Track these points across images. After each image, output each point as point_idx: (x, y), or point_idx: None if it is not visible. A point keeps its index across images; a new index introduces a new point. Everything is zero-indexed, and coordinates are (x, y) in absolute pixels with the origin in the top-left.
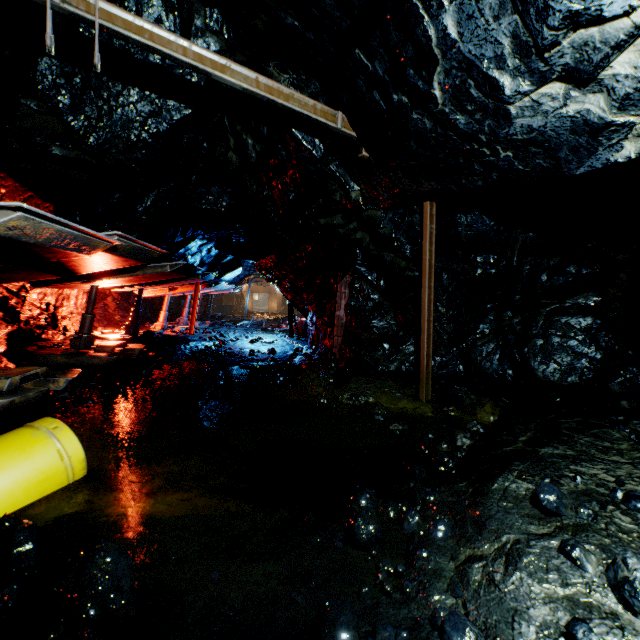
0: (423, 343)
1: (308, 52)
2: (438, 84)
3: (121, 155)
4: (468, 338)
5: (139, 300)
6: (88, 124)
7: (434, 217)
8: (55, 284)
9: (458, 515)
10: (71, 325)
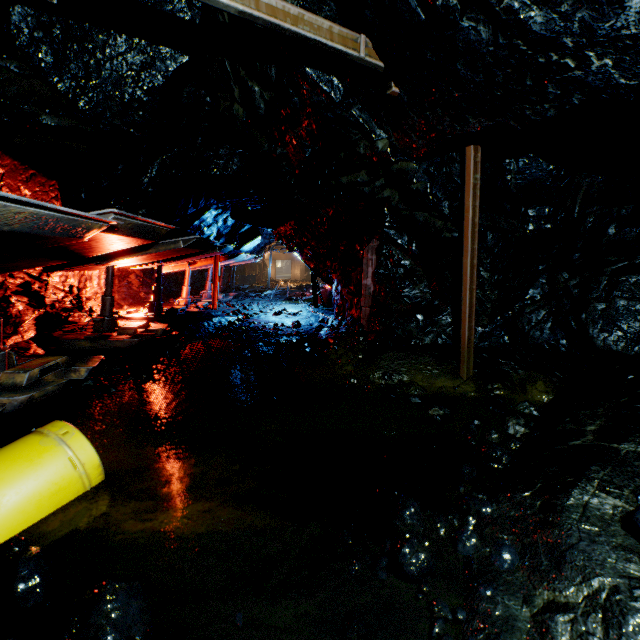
0: (464, 315)
1: None
2: None
3: (117, 119)
4: (515, 305)
5: (159, 277)
6: (76, 85)
7: (479, 165)
8: (69, 268)
9: (525, 537)
10: (97, 306)
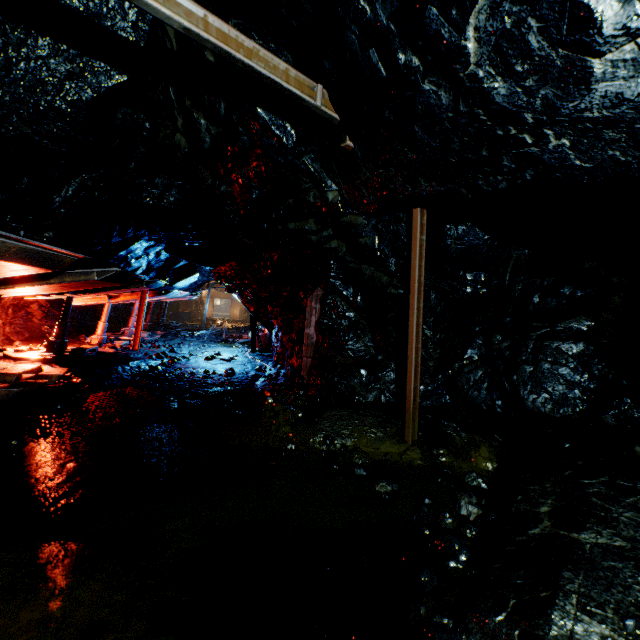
0: (410, 374)
1: (279, 11)
2: (475, 30)
3: (26, 126)
4: (454, 364)
5: (67, 311)
6: None
7: (425, 227)
8: None
9: None
10: None
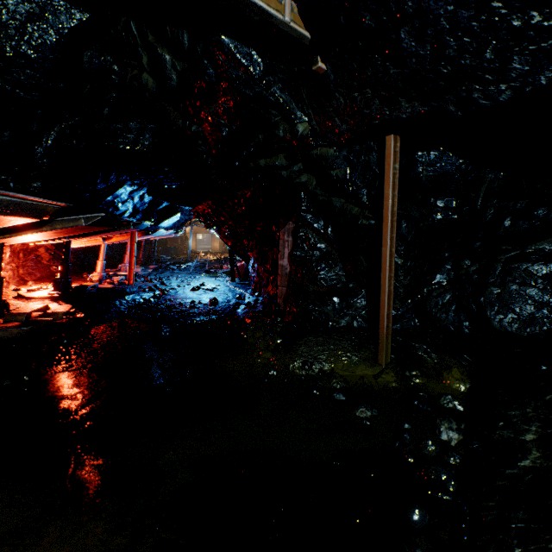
0: (383, 302)
1: None
2: None
3: None
4: (423, 289)
5: (67, 253)
6: None
7: (398, 154)
8: None
9: None
10: None
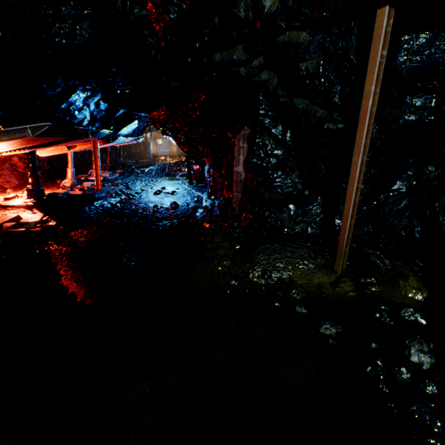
0: (347, 214)
1: None
2: None
3: None
4: (380, 196)
5: (33, 163)
6: None
7: (388, 36)
8: None
9: None
10: None
